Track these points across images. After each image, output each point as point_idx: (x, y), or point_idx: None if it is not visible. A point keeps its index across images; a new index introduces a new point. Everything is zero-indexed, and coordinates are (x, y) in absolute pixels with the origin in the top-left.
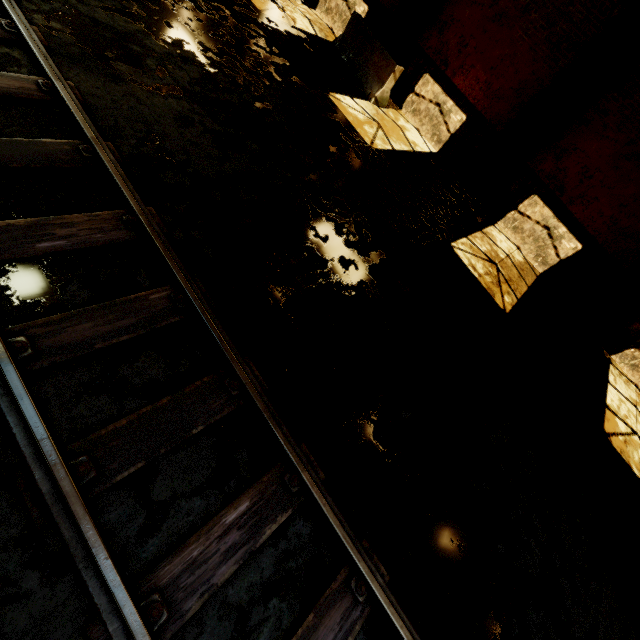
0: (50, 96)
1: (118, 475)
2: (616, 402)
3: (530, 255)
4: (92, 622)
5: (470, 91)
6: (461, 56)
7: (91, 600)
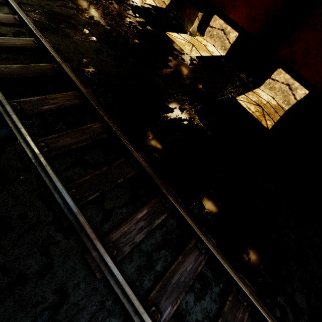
0: (39, 46)
1: (89, 197)
2: None
3: (280, 101)
4: (86, 253)
5: (239, 19)
6: (232, 2)
7: (84, 246)
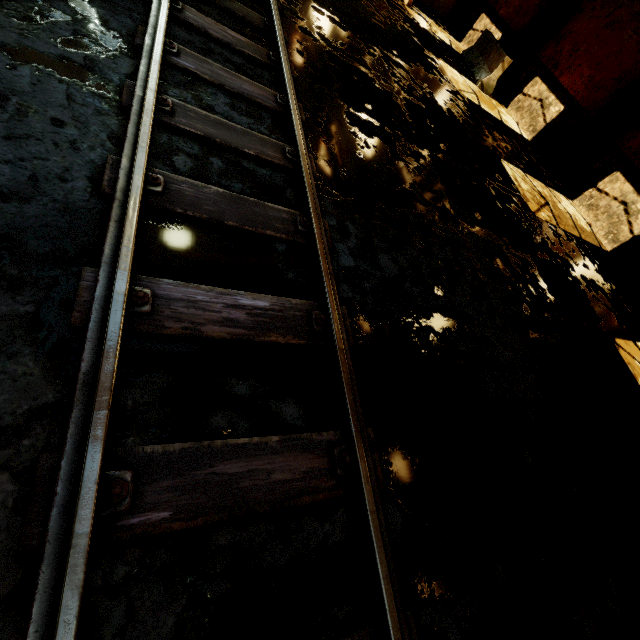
0: None
1: None
2: None
3: (601, 232)
4: None
5: (573, 86)
6: (571, 59)
7: None
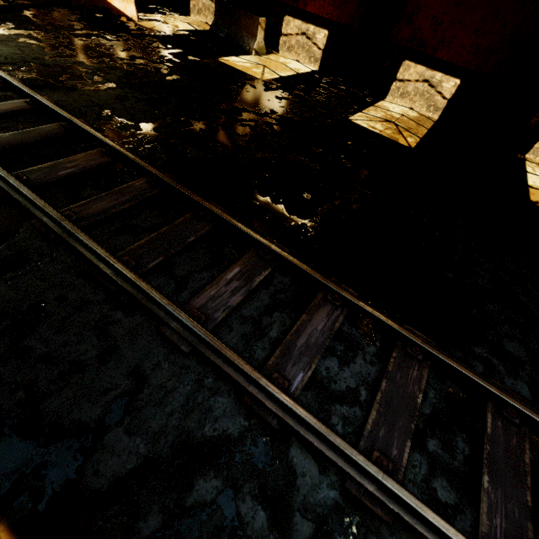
0: (36, 106)
1: (149, 264)
2: (538, 183)
3: (423, 109)
4: (160, 325)
5: (322, 10)
6: None
7: (157, 321)
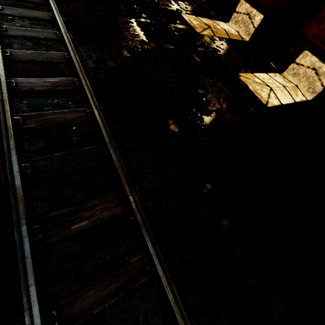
0: None
1: None
2: (264, 77)
3: (243, 33)
4: None
5: None
6: None
7: None
